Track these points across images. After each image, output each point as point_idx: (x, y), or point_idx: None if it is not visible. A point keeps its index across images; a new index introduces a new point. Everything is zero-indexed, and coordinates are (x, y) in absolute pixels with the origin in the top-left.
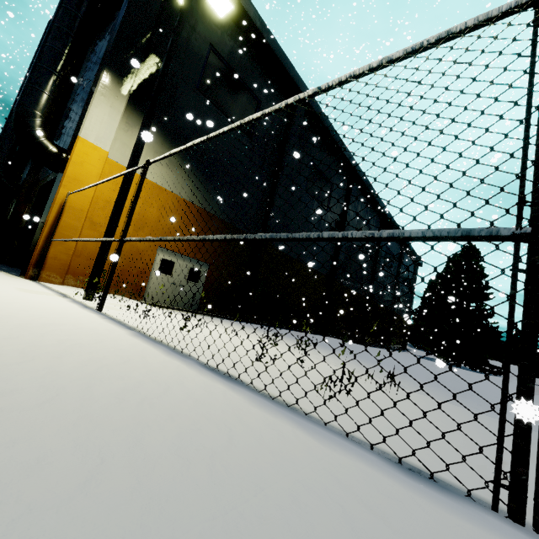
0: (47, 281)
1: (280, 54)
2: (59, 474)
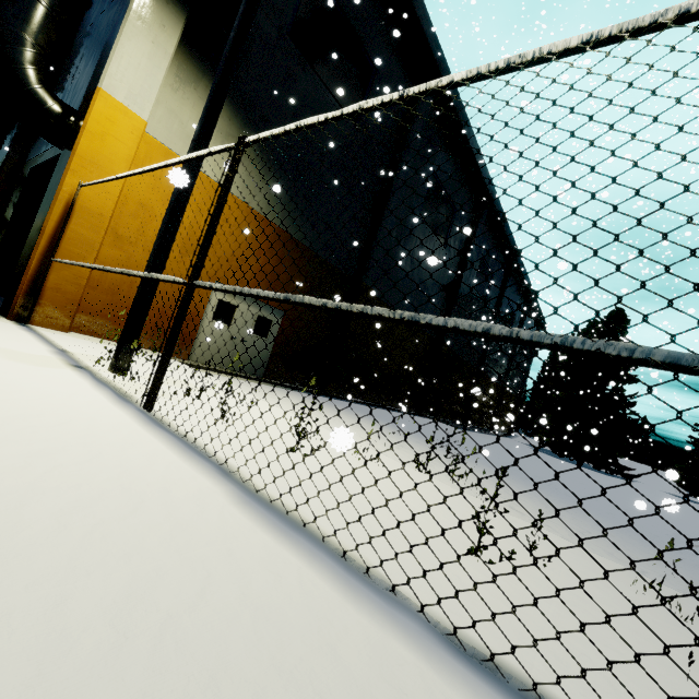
0: (44, 326)
1: None
2: None
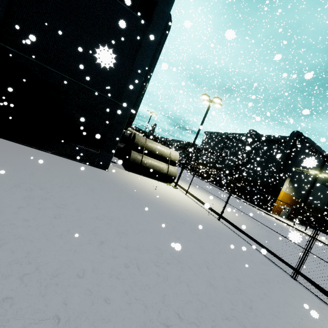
0: (272, 214)
1: (325, 153)
2: None
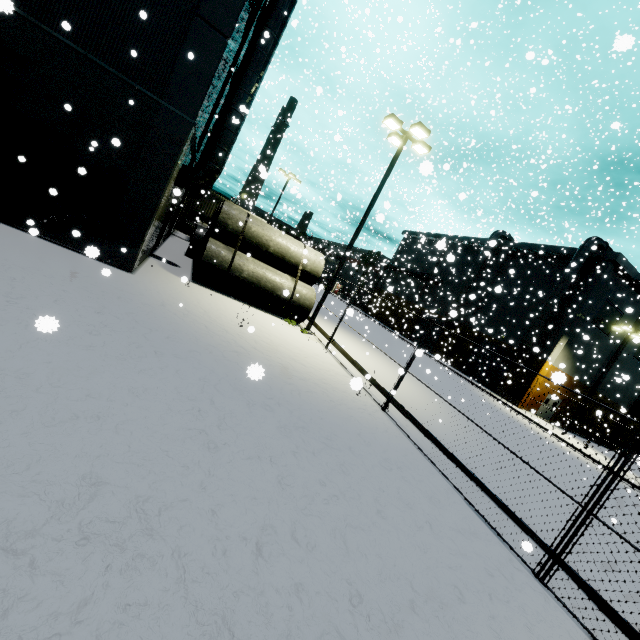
0: (521, 408)
1: None
2: None
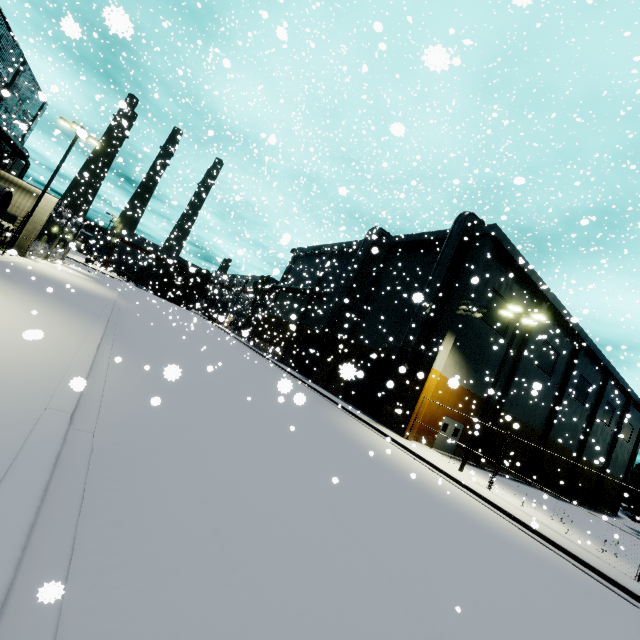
0: (408, 439)
1: (538, 281)
2: (584, 555)
